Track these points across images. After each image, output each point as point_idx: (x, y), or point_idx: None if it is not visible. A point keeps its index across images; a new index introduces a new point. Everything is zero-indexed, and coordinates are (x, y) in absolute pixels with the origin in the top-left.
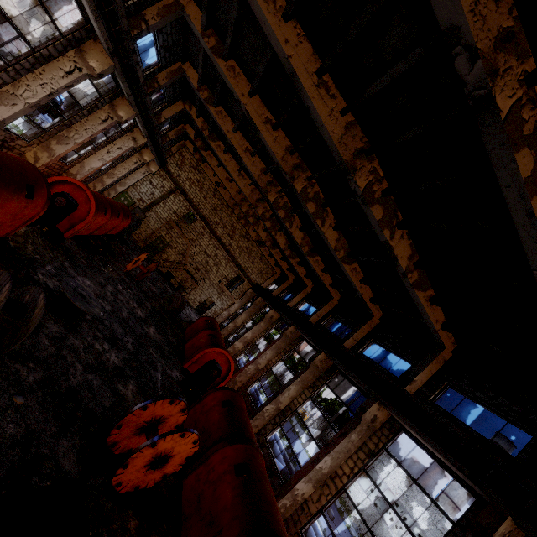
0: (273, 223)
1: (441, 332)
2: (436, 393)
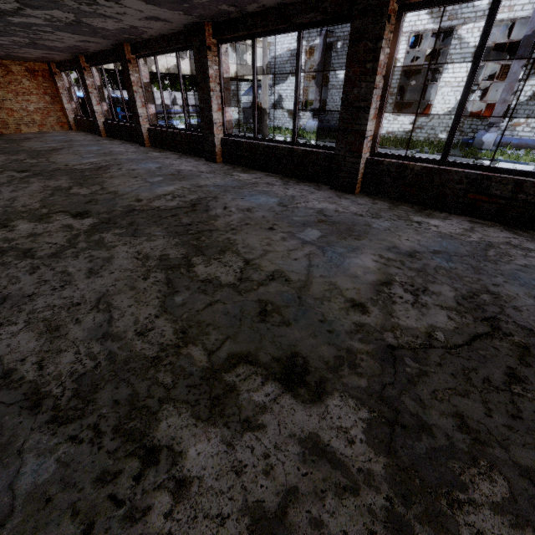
0: None
1: None
2: None
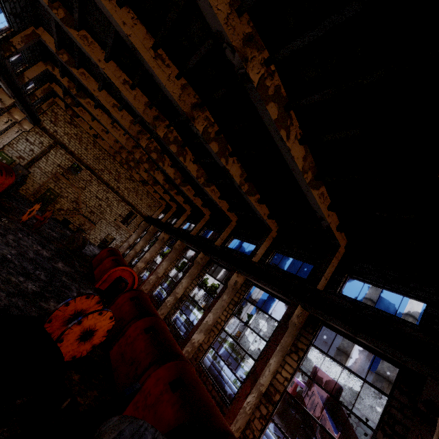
0: (150, 165)
1: (268, 221)
2: (269, 258)
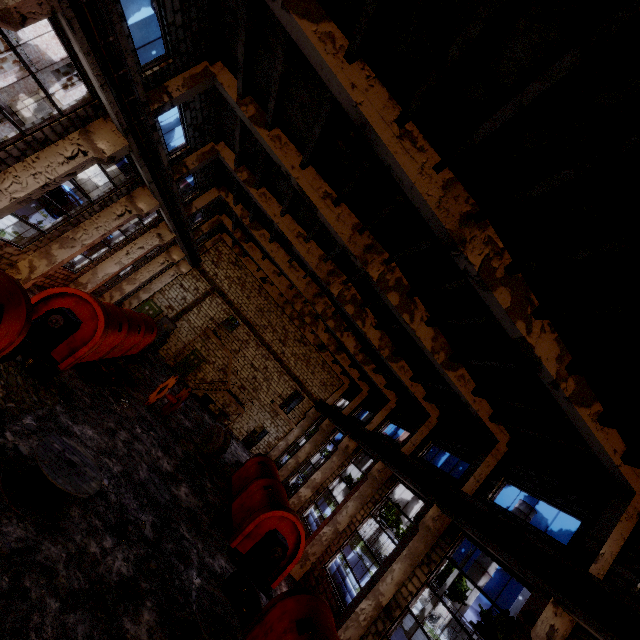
0: (337, 322)
1: (624, 468)
2: None
